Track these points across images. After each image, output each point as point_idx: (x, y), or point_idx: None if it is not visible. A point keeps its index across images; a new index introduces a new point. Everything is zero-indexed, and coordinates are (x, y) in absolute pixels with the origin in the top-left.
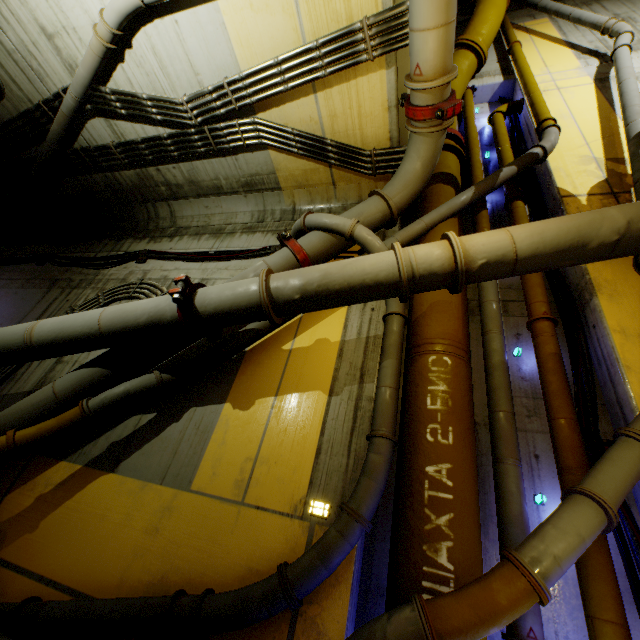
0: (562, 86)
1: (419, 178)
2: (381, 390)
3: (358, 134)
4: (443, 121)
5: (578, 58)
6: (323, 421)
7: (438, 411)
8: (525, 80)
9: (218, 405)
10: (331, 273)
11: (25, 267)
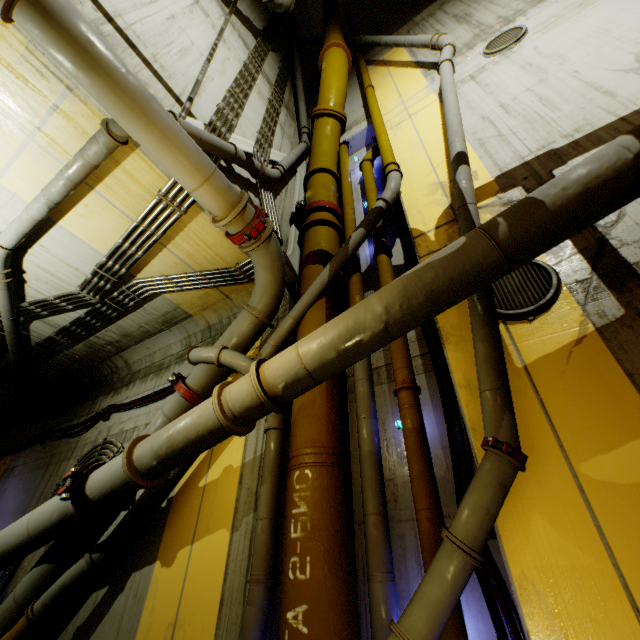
0: (413, 112)
1: (272, 281)
2: (256, 524)
3: (218, 259)
4: (261, 235)
5: (425, 76)
6: (226, 565)
7: (298, 540)
8: (373, 126)
9: (151, 565)
10: (173, 433)
11: (34, 448)
